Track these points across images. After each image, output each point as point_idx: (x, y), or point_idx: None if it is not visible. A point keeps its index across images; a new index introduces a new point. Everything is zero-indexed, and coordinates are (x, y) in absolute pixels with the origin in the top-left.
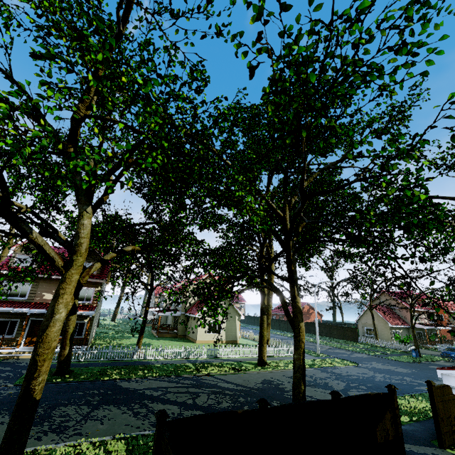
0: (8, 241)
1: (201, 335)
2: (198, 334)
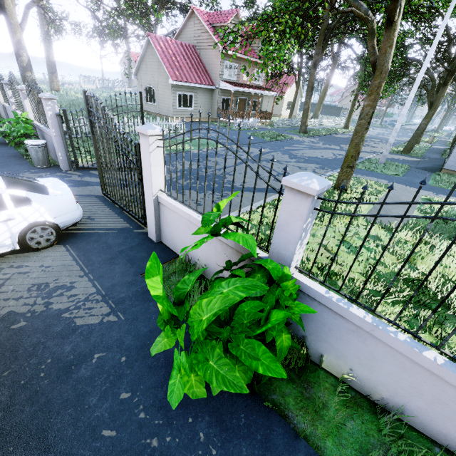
0: None
1: (283, 112)
2: (282, 111)
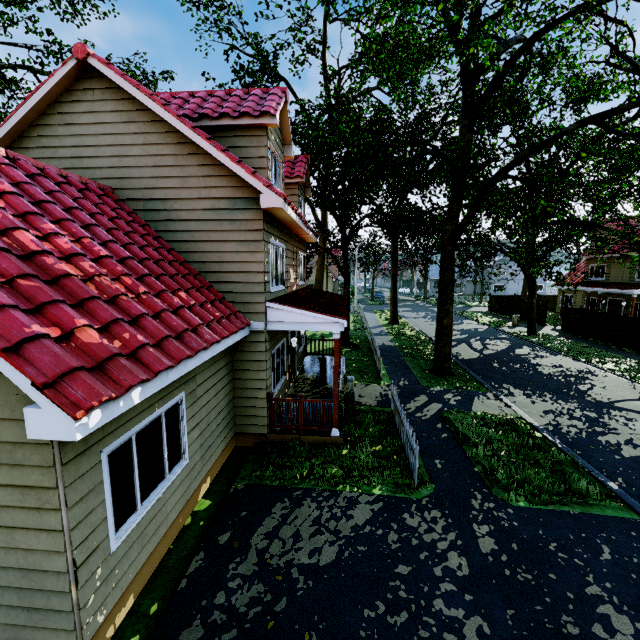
0: None
1: None
2: None
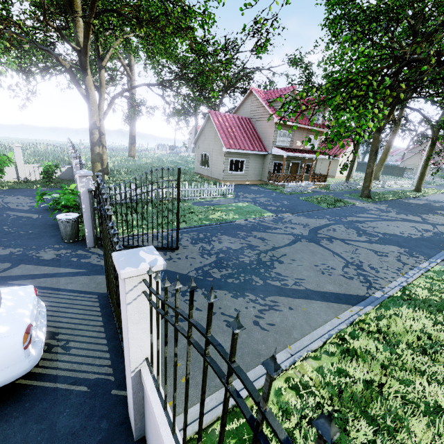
0: (132, 71)
1: (338, 173)
2: (337, 172)
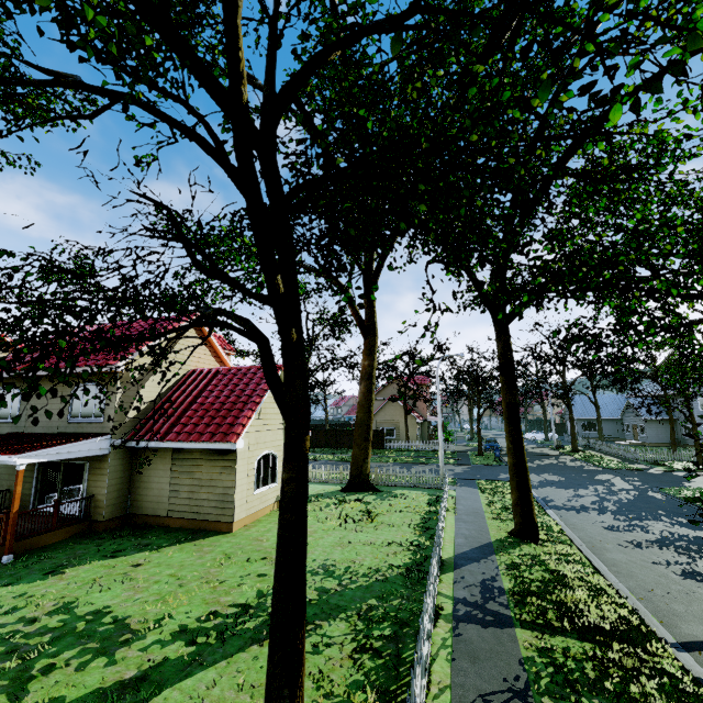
0: None
1: (243, 504)
2: (237, 502)
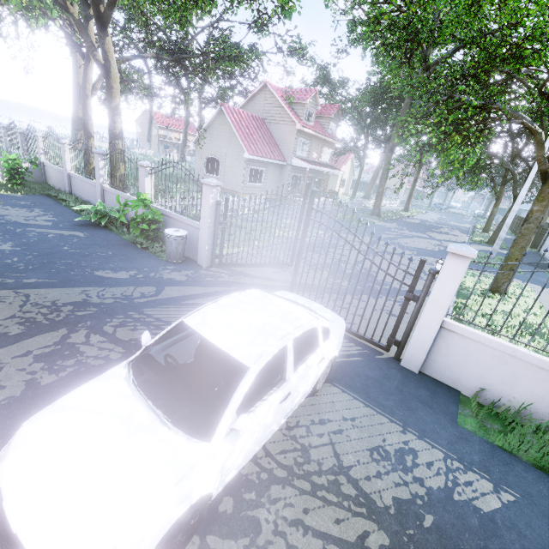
0: None
1: (337, 190)
2: (336, 188)
